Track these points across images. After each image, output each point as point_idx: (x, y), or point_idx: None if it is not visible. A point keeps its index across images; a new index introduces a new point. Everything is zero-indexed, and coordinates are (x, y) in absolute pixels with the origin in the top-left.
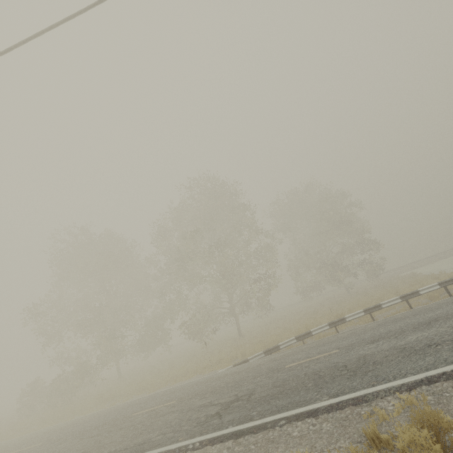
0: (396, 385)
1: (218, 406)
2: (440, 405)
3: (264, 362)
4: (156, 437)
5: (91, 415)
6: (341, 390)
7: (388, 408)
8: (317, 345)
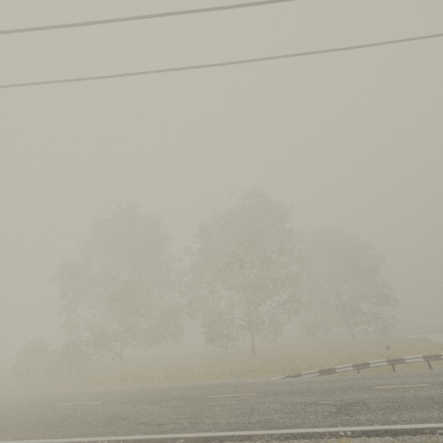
0: None
1: (331, 406)
2: None
3: (332, 380)
4: (279, 419)
5: (132, 388)
6: None
7: None
8: (386, 376)
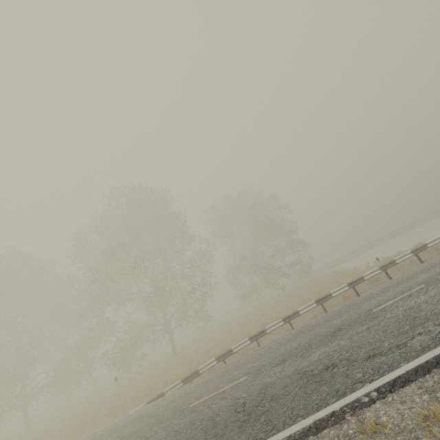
0: (283, 438)
1: None
2: None
3: (175, 397)
4: None
5: None
6: None
7: None
8: (234, 367)
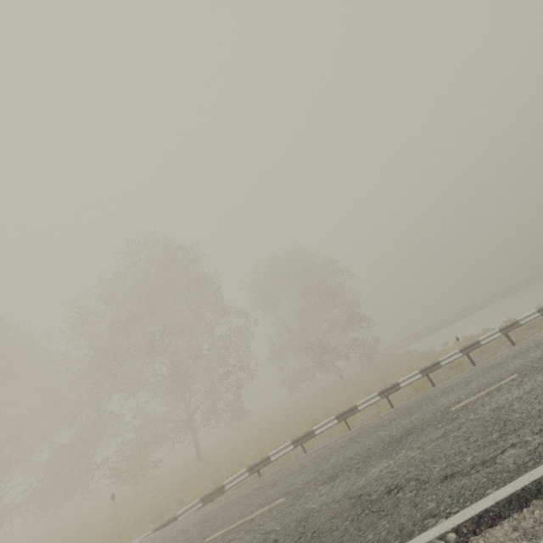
0: None
1: None
2: None
3: (189, 525)
4: None
5: None
6: None
7: None
8: (269, 482)
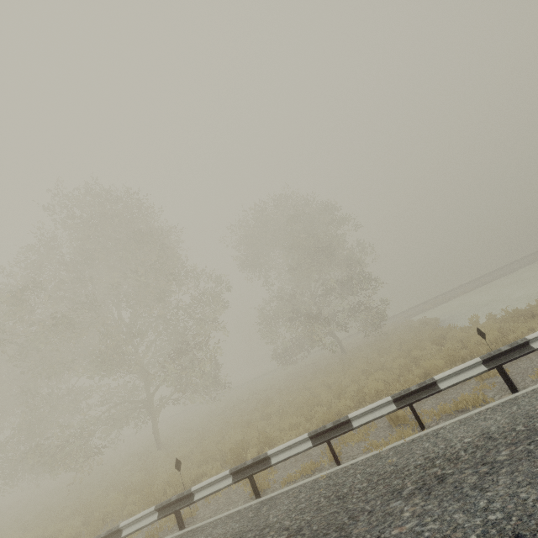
0: None
1: None
2: None
3: None
4: None
5: None
6: None
7: None
8: None
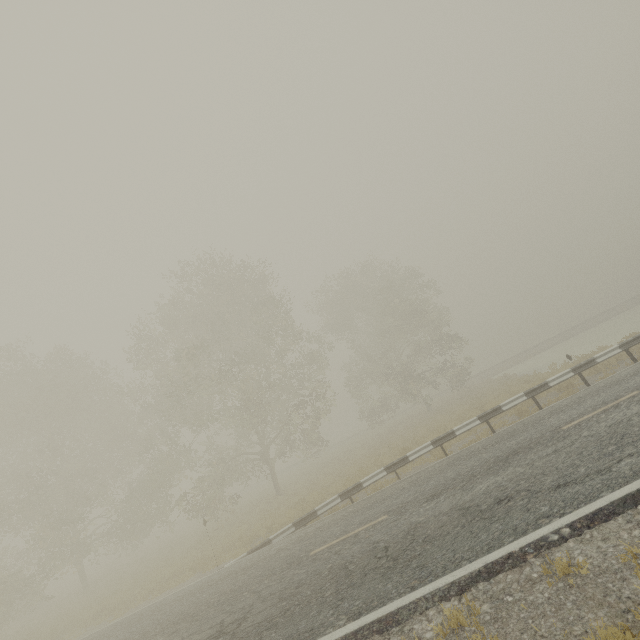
0: (444, 585)
1: None
2: (497, 625)
3: (288, 545)
4: None
5: None
6: (368, 602)
7: (426, 635)
8: (366, 505)
